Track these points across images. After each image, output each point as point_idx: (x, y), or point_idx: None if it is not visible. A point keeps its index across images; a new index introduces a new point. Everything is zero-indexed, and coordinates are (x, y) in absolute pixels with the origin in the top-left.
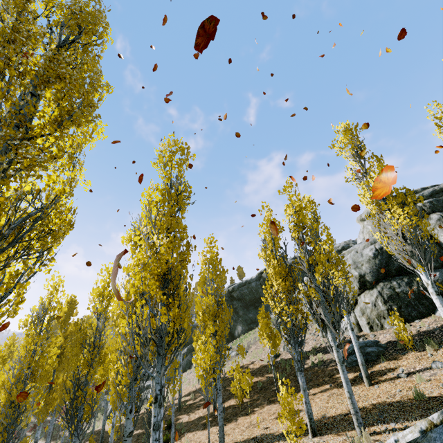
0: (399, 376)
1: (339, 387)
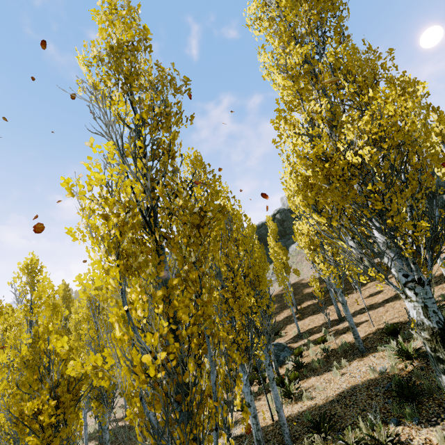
0: (444, 258)
1: None
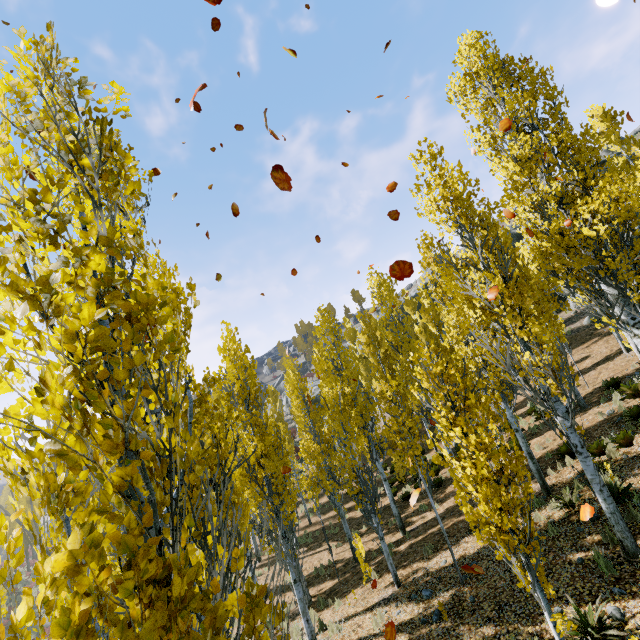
0: None
1: (608, 335)
